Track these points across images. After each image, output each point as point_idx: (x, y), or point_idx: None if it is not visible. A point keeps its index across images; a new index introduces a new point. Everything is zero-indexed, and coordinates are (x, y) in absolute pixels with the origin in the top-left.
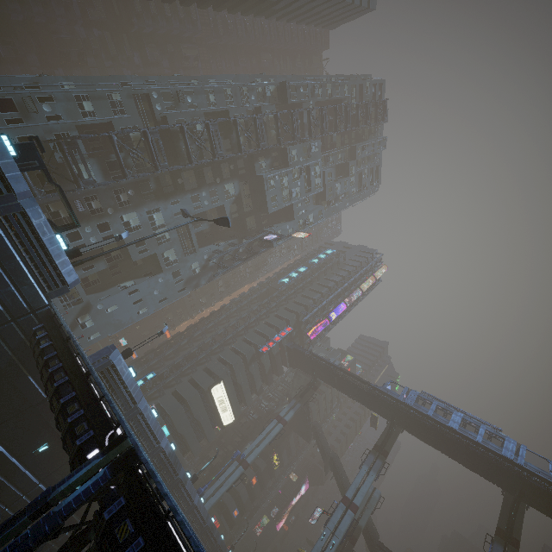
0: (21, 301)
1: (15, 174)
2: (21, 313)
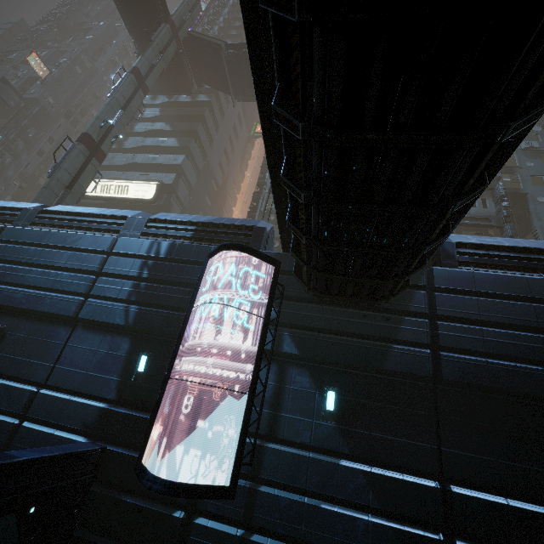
0: None
1: None
2: None
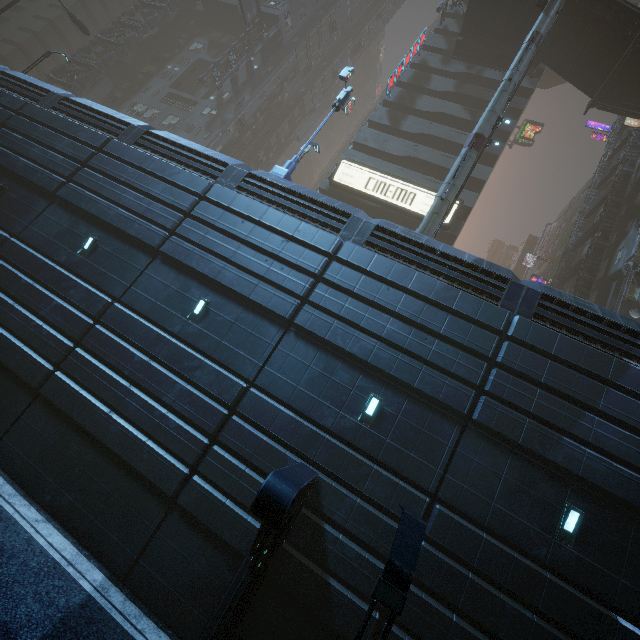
0: None
1: None
2: None
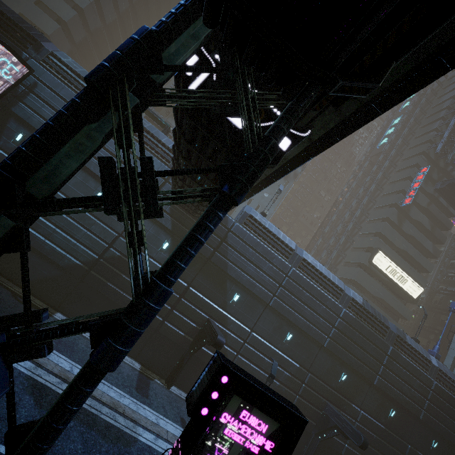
0: None
1: None
2: (159, 183)
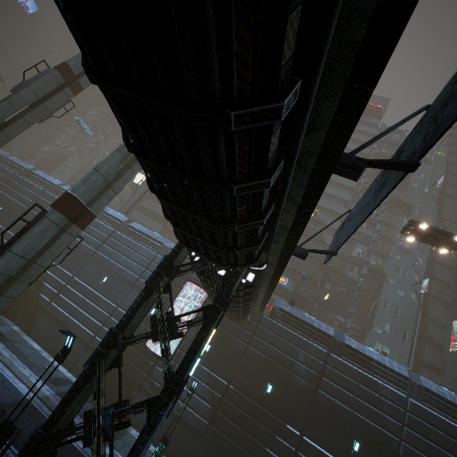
0: None
1: None
2: None
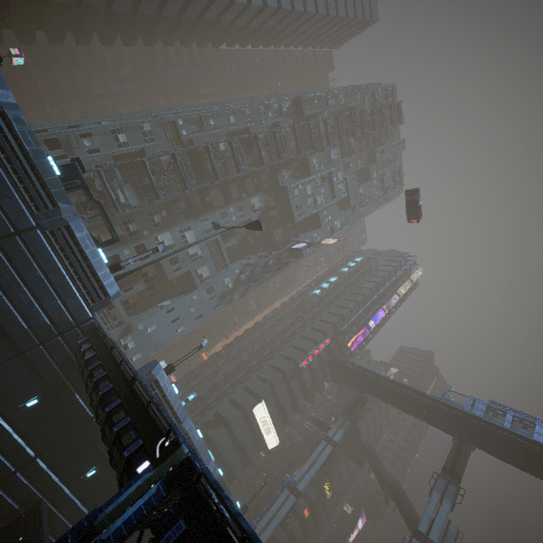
0: (66, 314)
1: (60, 190)
2: (67, 327)
